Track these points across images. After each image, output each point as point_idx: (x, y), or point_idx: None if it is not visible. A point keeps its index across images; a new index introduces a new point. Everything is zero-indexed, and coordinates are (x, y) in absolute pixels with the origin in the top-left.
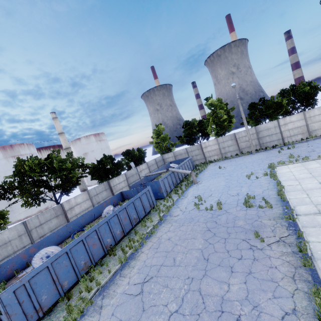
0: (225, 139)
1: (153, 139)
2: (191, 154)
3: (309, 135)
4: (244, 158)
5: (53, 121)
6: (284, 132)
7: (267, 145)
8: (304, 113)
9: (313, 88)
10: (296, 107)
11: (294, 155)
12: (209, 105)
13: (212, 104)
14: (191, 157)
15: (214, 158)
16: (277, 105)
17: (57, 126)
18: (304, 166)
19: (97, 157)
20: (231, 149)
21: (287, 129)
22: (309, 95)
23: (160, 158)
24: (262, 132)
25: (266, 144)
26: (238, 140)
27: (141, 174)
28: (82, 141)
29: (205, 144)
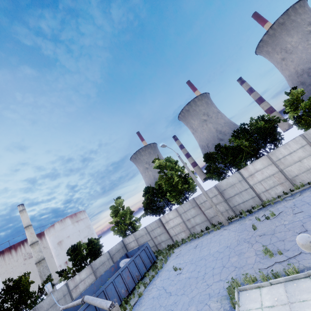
0: (186, 207)
1: (112, 218)
2: (153, 234)
3: (291, 184)
4: (212, 240)
5: (20, 214)
6: (255, 185)
7: (241, 207)
8: (268, 156)
9: (269, 121)
10: (259, 146)
11: (274, 243)
12: (157, 167)
13: (161, 166)
14: (147, 244)
15: (182, 236)
16: (233, 150)
17: (24, 219)
18: (291, 306)
19: (73, 243)
20: (198, 220)
21: (256, 181)
22: (266, 130)
23: (119, 245)
24: (226, 190)
25: (240, 207)
26: (202, 206)
27: (77, 291)
28: (56, 227)
29: (165, 217)
